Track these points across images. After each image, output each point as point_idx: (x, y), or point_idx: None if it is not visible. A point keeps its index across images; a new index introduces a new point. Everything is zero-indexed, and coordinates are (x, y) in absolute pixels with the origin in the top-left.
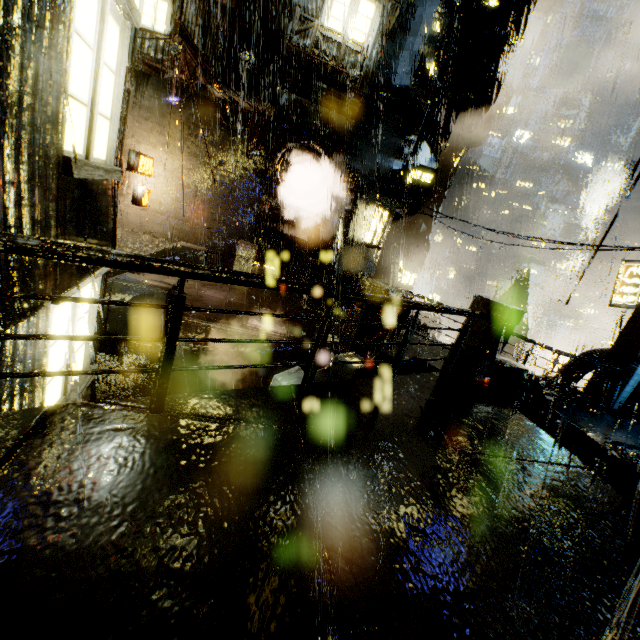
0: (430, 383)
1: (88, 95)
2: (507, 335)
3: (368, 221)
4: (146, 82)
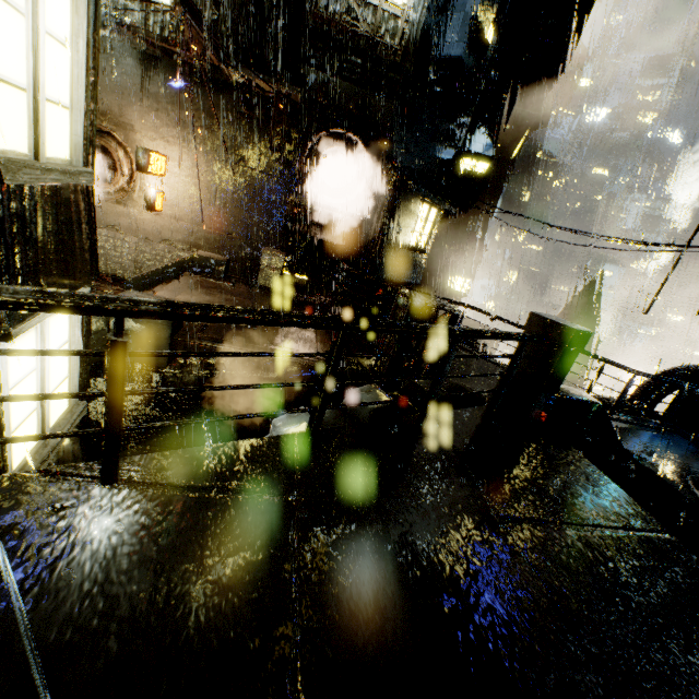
0: (473, 421)
1: (26, 76)
2: (570, 361)
3: (412, 221)
4: (153, 66)
